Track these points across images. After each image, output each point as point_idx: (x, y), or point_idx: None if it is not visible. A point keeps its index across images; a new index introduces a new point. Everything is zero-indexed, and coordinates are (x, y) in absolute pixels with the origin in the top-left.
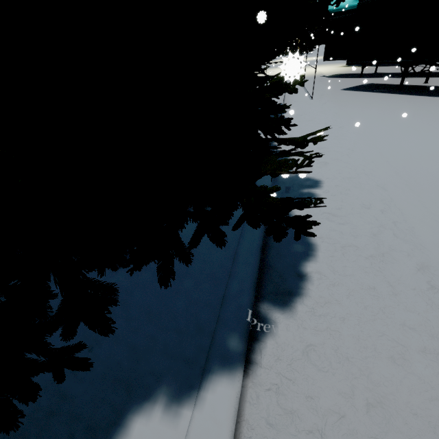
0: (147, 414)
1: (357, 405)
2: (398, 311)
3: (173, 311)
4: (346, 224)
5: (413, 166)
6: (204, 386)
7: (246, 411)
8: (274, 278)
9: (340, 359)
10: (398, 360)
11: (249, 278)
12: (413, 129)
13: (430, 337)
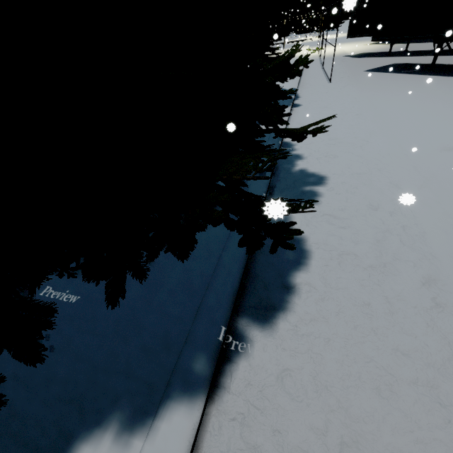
0: (95, 443)
1: (330, 443)
2: (392, 333)
3: (142, 324)
4: (347, 228)
5: (434, 160)
6: (160, 414)
7: (205, 443)
8: (259, 289)
9: (318, 388)
10: (384, 392)
11: (228, 290)
12: (440, 116)
13: (425, 366)
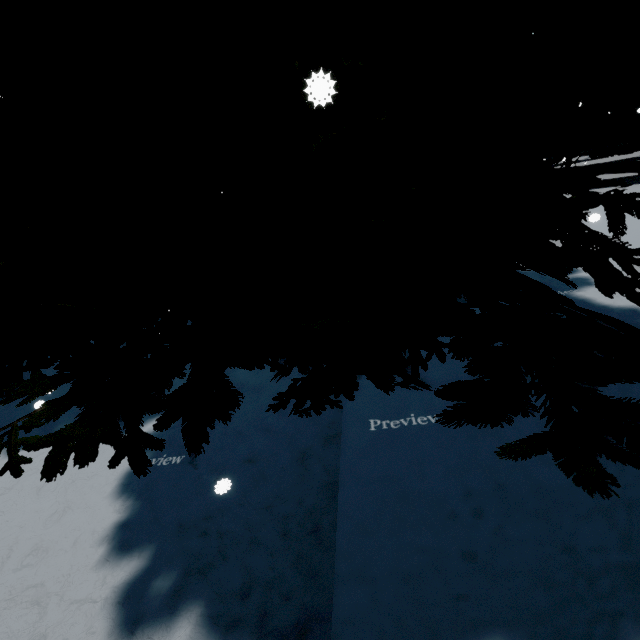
0: None
1: None
2: None
3: None
4: None
5: None
6: None
7: None
8: None
9: None
10: None
11: None
12: None
13: None
